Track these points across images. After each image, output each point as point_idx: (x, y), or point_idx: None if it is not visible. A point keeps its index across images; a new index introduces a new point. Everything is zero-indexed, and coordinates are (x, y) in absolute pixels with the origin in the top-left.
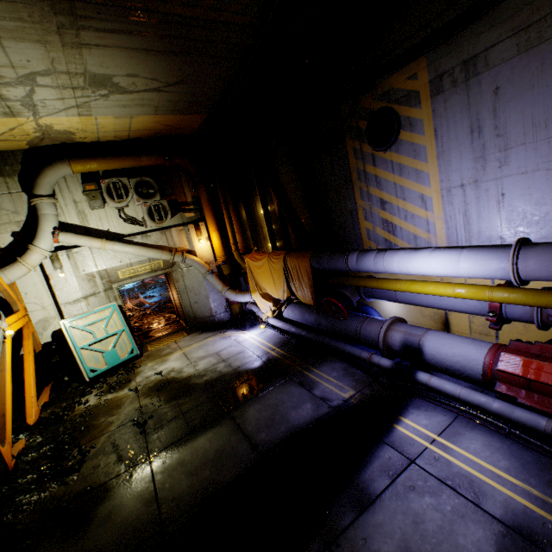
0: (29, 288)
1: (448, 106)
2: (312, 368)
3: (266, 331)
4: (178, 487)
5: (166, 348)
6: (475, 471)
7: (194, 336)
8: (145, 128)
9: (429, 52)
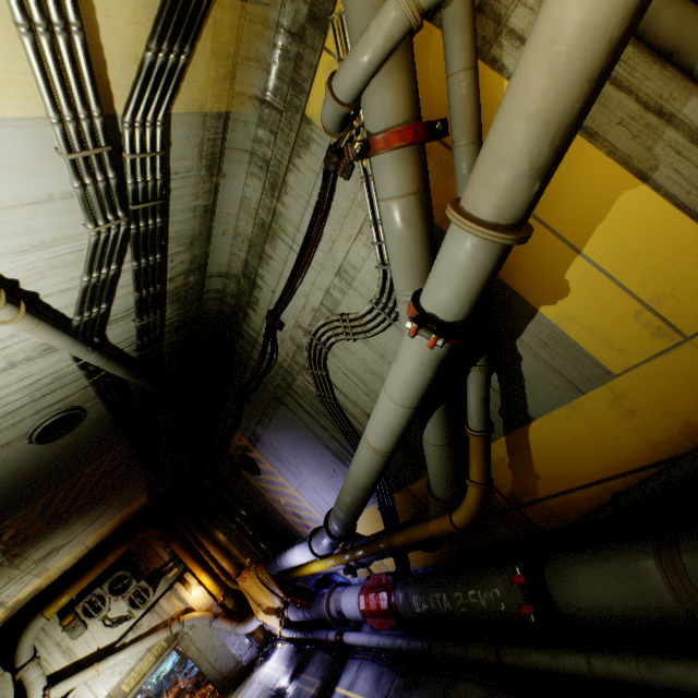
0: None
1: (263, 451)
2: (302, 675)
3: (282, 649)
4: None
5: None
6: None
7: None
8: (100, 536)
9: (238, 430)
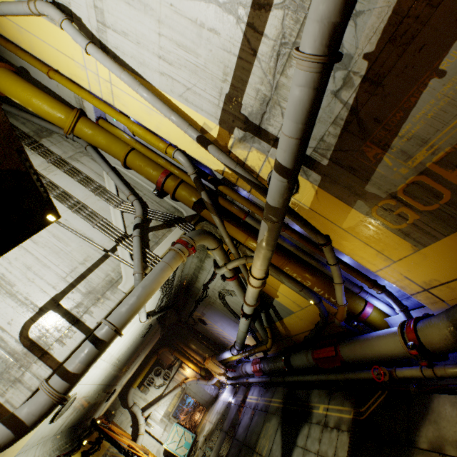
0: (146, 442)
1: (207, 318)
2: (237, 395)
3: (228, 388)
4: (214, 456)
5: (203, 425)
6: (253, 400)
7: (210, 411)
8: (146, 354)
9: (196, 310)
